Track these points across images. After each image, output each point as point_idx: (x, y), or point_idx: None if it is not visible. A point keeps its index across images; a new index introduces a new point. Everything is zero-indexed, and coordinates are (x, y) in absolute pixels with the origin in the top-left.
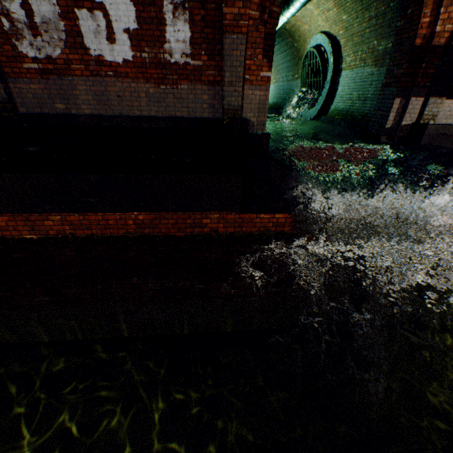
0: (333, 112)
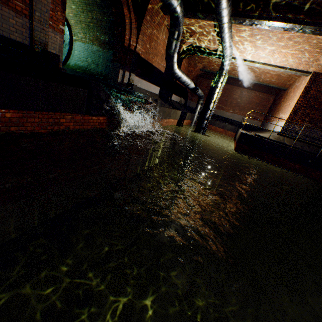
0: (74, 67)
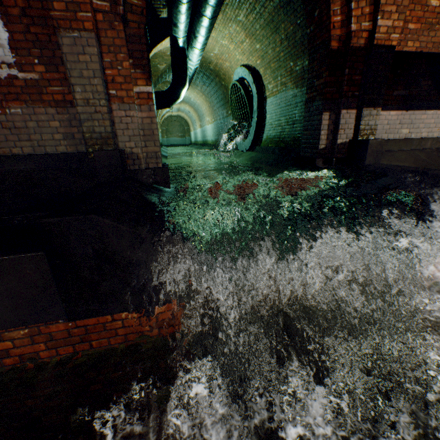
0: (266, 141)
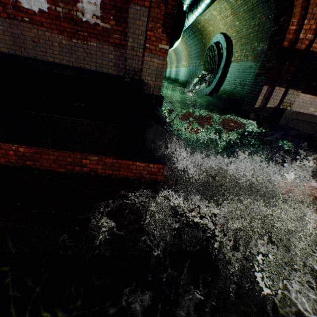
0: (221, 92)
